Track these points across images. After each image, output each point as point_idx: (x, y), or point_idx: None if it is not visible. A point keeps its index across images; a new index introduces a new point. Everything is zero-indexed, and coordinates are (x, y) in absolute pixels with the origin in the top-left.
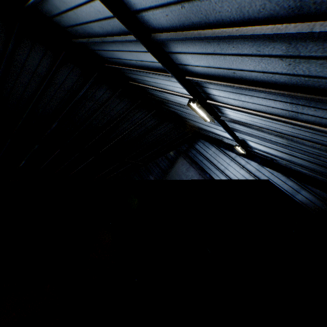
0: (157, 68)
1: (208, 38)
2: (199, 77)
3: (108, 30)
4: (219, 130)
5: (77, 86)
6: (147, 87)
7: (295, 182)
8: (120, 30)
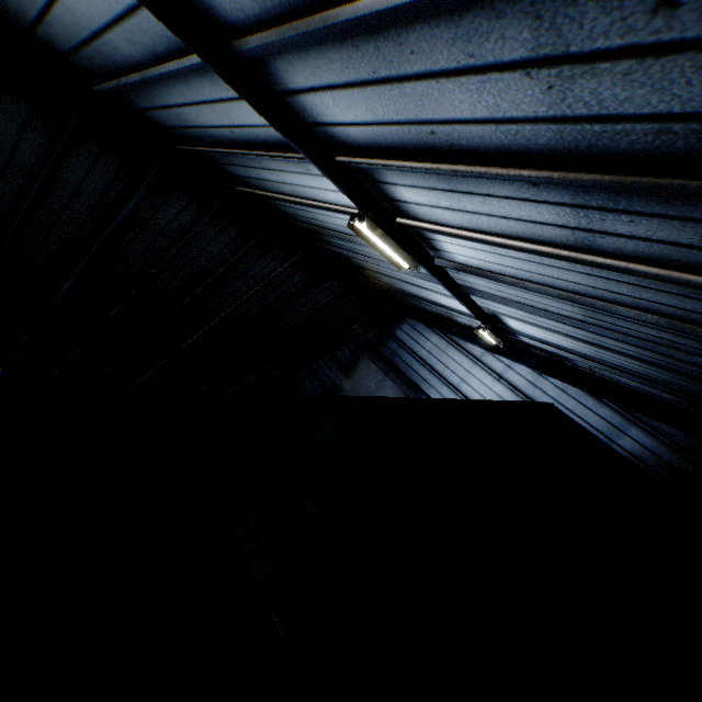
0: (275, 143)
1: (345, 27)
2: (364, 155)
3: (146, 48)
4: (441, 294)
5: (116, 194)
6: (273, 196)
7: (614, 409)
8: (169, 44)
